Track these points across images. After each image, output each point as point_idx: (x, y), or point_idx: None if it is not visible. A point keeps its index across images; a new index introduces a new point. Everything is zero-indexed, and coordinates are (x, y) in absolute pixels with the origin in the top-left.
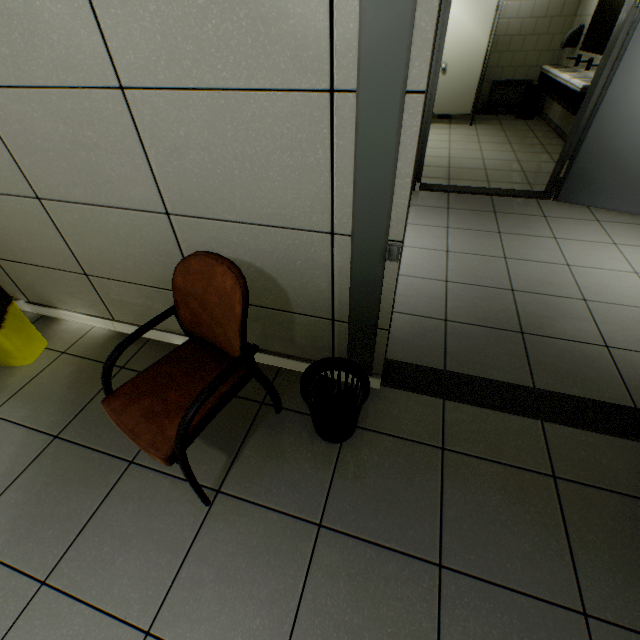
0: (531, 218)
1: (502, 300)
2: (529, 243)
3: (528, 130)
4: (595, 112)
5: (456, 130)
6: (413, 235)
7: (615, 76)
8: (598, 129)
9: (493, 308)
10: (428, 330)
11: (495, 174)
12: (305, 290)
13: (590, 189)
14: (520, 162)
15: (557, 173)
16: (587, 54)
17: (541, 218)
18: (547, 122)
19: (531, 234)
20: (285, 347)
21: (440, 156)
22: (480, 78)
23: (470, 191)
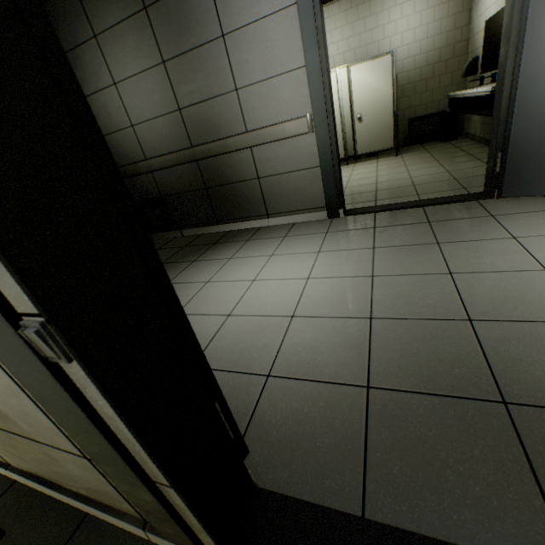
0: (475, 220)
1: (457, 339)
2: (480, 249)
3: (453, 147)
4: (513, 97)
5: (383, 162)
6: (332, 263)
7: (523, 55)
8: (524, 112)
9: (444, 355)
10: (338, 410)
11: (425, 187)
12: (18, 409)
13: (540, 176)
14: (450, 172)
15: (492, 169)
16: (488, 73)
17: (488, 218)
18: (470, 138)
19: (480, 238)
20: (76, 485)
21: (367, 183)
22: (394, 117)
23: (398, 206)
